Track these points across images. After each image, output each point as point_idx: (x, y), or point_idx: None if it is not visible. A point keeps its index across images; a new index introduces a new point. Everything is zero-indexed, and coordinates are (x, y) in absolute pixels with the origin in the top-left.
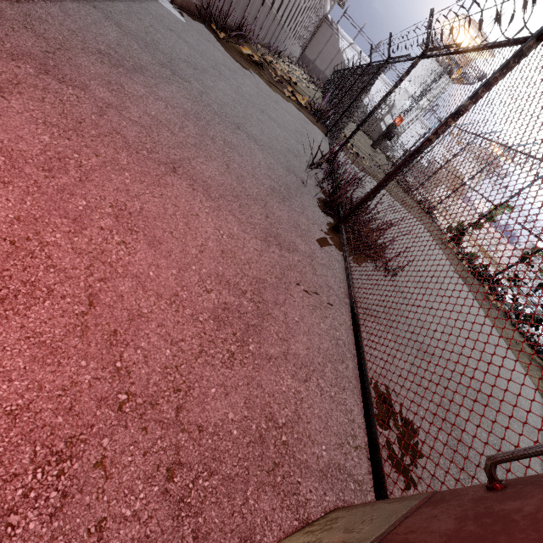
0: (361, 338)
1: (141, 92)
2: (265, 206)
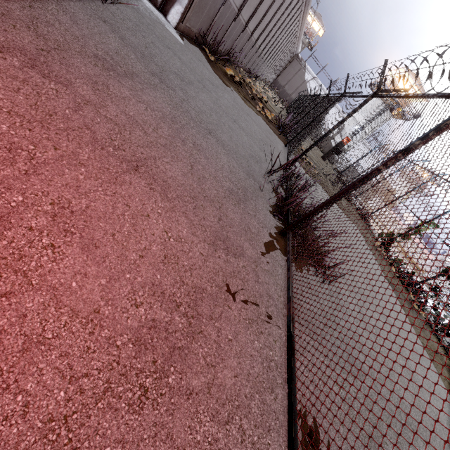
0: (295, 366)
1: (125, 93)
2: (220, 208)
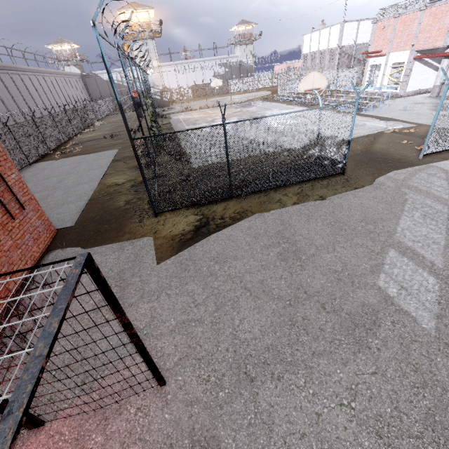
0: None
1: None
2: None
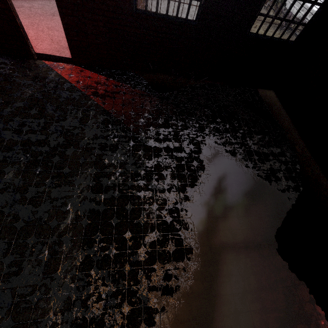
0: None
1: None
2: None
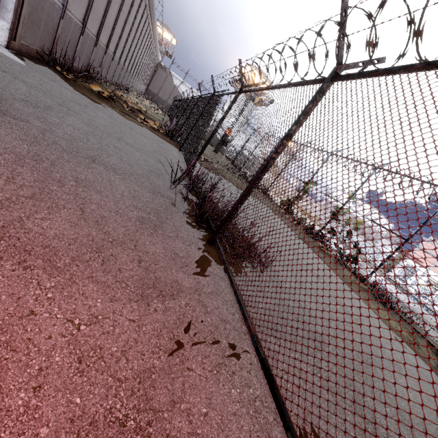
0: (281, 396)
1: None
2: (136, 247)
